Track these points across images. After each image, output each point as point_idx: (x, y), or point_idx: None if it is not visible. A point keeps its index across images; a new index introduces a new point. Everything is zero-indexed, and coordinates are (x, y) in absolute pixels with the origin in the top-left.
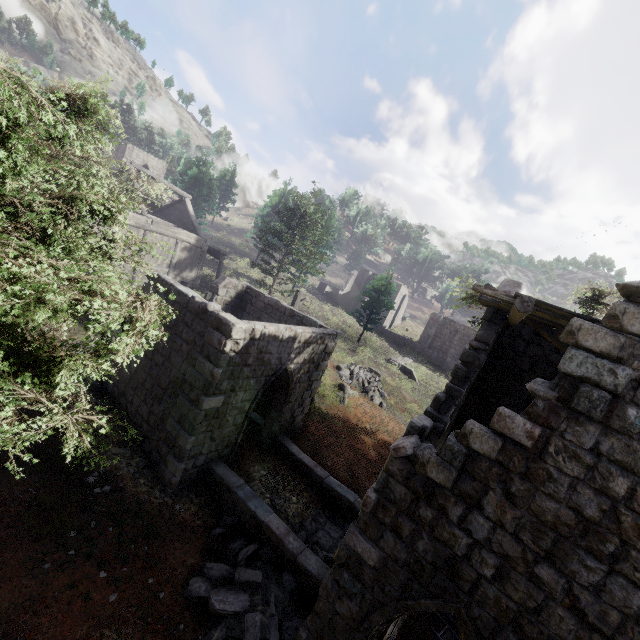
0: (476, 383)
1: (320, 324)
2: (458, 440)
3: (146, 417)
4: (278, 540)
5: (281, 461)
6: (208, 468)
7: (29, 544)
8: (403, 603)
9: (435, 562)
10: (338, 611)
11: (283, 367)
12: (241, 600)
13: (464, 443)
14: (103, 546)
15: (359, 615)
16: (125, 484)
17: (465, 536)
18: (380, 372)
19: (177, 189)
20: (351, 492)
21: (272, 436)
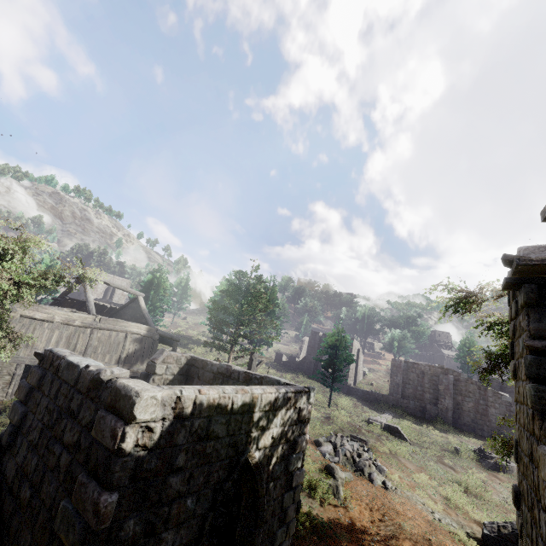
0: None
1: (284, 382)
2: None
3: None
4: None
5: None
6: None
7: None
8: None
9: None
10: None
11: (242, 459)
12: None
13: None
14: None
15: None
16: None
17: None
18: (365, 438)
19: (130, 289)
20: None
21: None
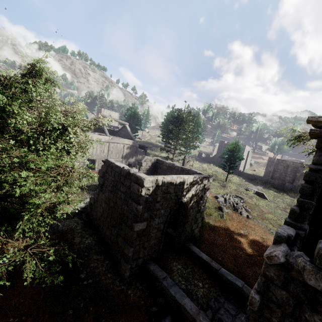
0: (320, 196)
1: (199, 172)
2: None
3: (109, 237)
4: (192, 318)
5: (189, 258)
6: (145, 266)
7: (48, 319)
8: None
9: None
10: None
11: (180, 200)
12: None
13: None
14: (86, 320)
15: None
16: (100, 278)
17: None
18: (243, 197)
19: (121, 121)
20: (238, 279)
21: (181, 243)
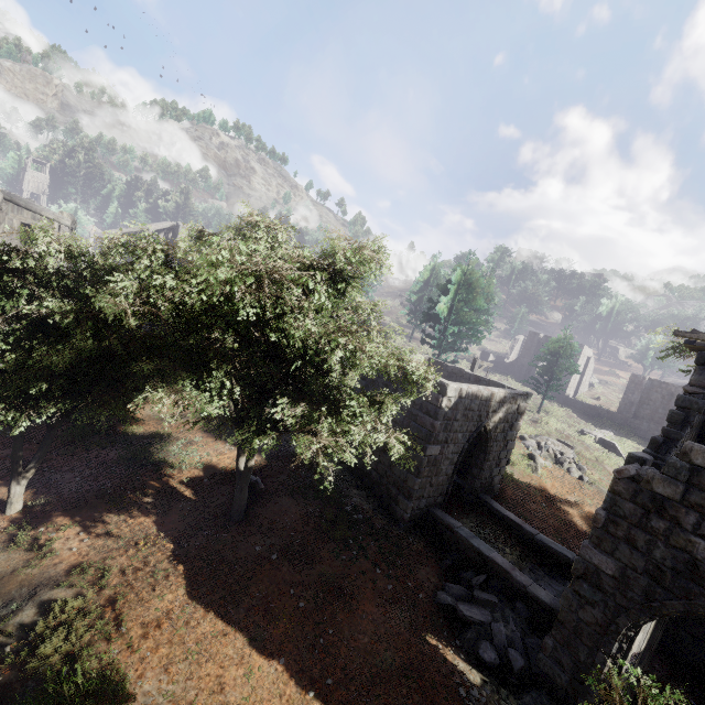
0: (701, 433)
1: (508, 386)
2: (679, 458)
3: (374, 466)
4: (505, 573)
5: (486, 517)
6: (428, 511)
7: (329, 542)
8: (648, 605)
9: (675, 567)
10: (582, 618)
11: (483, 424)
12: (483, 613)
13: (686, 460)
14: (371, 553)
15: (604, 621)
16: (370, 515)
17: (702, 541)
18: (572, 444)
19: None
20: (567, 550)
21: (474, 493)
